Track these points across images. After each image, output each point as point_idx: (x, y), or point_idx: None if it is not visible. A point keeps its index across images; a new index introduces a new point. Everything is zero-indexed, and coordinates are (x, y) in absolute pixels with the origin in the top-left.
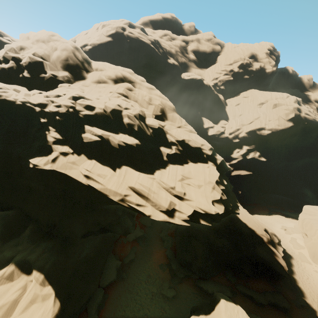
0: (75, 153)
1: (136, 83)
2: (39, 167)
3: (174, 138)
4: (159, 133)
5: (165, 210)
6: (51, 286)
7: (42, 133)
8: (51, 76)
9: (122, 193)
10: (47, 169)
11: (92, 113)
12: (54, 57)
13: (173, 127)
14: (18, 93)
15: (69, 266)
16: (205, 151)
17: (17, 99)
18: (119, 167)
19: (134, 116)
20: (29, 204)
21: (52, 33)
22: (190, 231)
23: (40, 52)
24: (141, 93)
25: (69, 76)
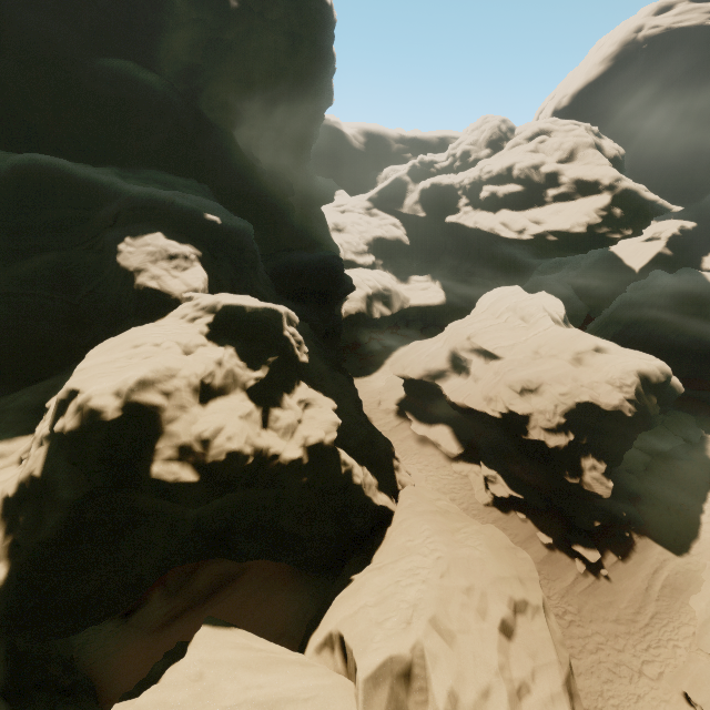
0: (473, 210)
1: (553, 131)
2: (449, 220)
3: (568, 177)
4: (551, 177)
5: (516, 230)
6: (443, 291)
7: (457, 201)
8: (474, 157)
9: (491, 224)
10: (454, 221)
11: (489, 174)
12: (481, 140)
13: (575, 166)
14: (448, 178)
15: (457, 291)
16: (602, 181)
17: (446, 181)
18: (498, 211)
19: (525, 165)
20: (443, 256)
21: (486, 116)
22: (613, 316)
23: (471, 141)
24: (552, 141)
25: (489, 152)
